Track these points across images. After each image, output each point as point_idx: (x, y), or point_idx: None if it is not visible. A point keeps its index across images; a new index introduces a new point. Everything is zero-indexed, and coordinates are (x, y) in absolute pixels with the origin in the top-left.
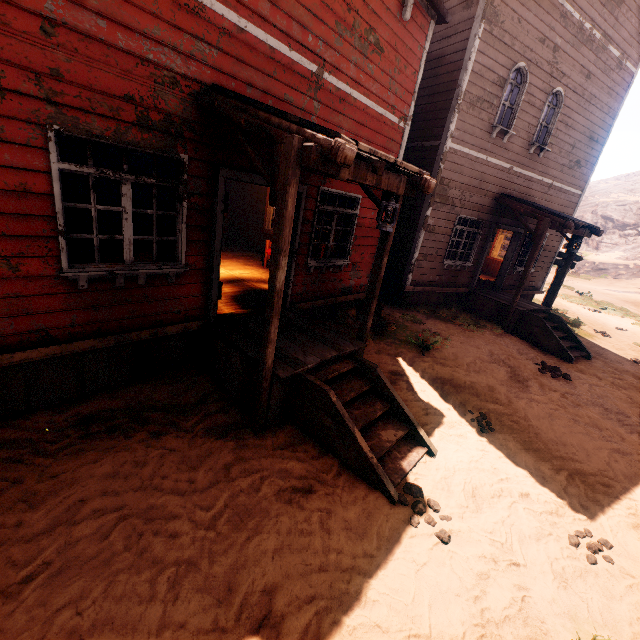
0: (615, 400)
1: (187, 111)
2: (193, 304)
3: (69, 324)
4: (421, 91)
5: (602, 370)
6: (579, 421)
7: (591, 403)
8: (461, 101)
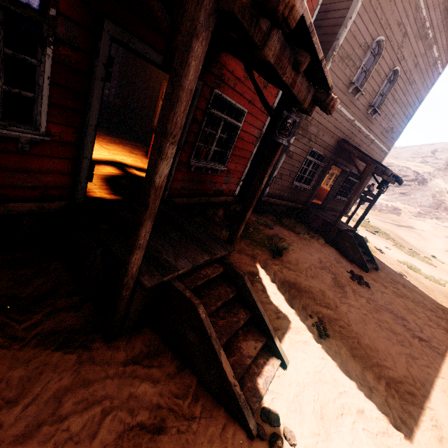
0: (398, 307)
1: None
2: (54, 181)
3: None
4: None
5: (385, 280)
6: (382, 326)
7: (385, 309)
8: (336, 53)
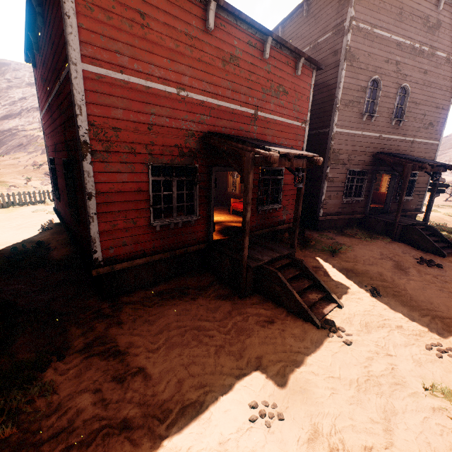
0: None
1: (198, 145)
2: (202, 235)
3: (152, 247)
4: (314, 102)
5: None
6: (444, 290)
7: None
8: (339, 105)
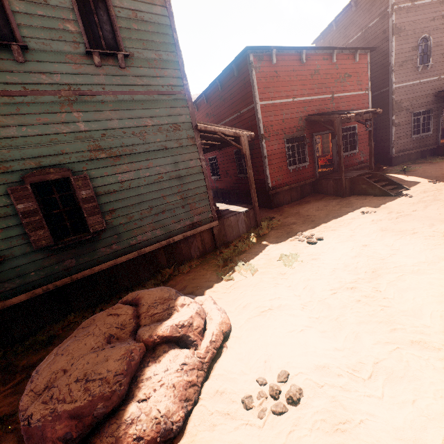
0: None
1: (304, 124)
2: (311, 174)
3: (289, 181)
4: (372, 71)
5: None
6: None
7: None
8: (393, 68)
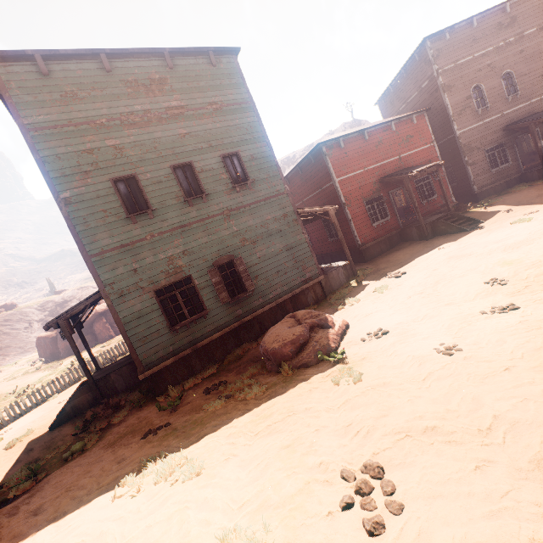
0: None
1: (378, 186)
2: (395, 225)
3: (376, 236)
4: (436, 122)
5: None
6: None
7: None
8: (453, 118)
